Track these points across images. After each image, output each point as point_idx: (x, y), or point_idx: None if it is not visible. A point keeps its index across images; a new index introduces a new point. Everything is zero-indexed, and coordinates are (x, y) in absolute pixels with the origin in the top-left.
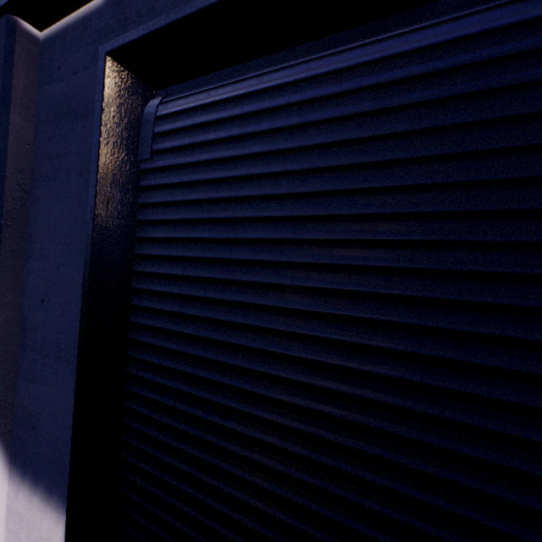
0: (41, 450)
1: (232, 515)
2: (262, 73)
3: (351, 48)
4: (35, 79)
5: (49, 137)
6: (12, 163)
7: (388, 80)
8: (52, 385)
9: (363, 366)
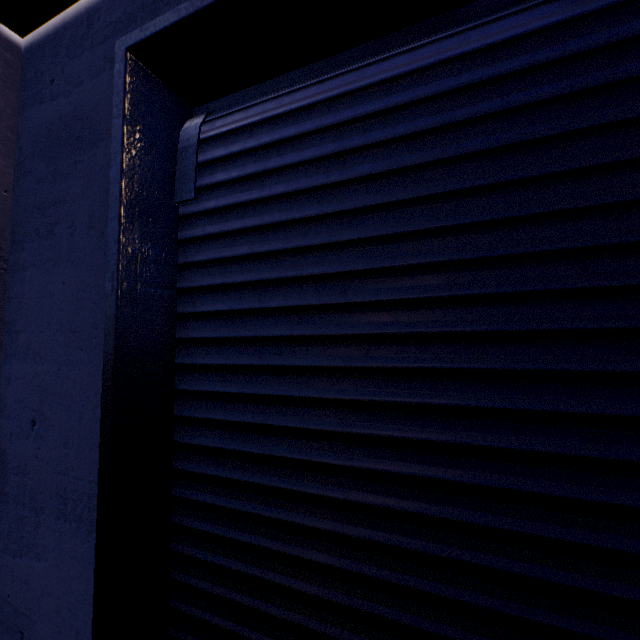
0: None
1: None
2: (362, 65)
3: (503, 16)
4: (14, 100)
5: (38, 178)
6: None
7: (579, 49)
8: (51, 560)
9: (604, 495)
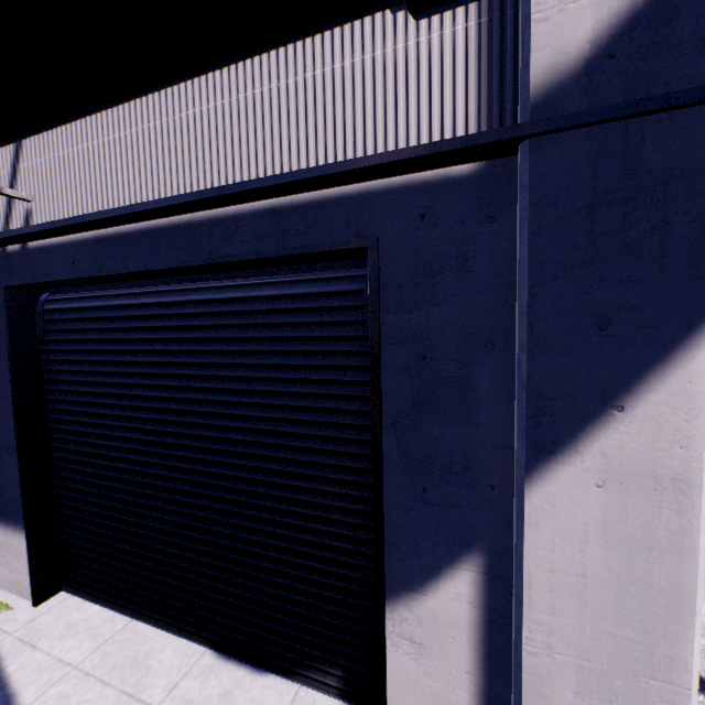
0: (8, 503)
1: (107, 513)
2: (91, 296)
3: (122, 295)
4: None
5: None
6: None
7: (132, 315)
8: (7, 467)
9: (140, 437)
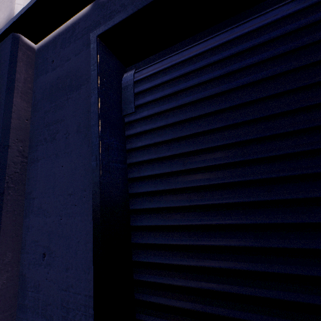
0: None
1: None
2: (229, 28)
3: None
4: (32, 74)
5: (45, 110)
6: (14, 134)
7: None
8: None
9: None
